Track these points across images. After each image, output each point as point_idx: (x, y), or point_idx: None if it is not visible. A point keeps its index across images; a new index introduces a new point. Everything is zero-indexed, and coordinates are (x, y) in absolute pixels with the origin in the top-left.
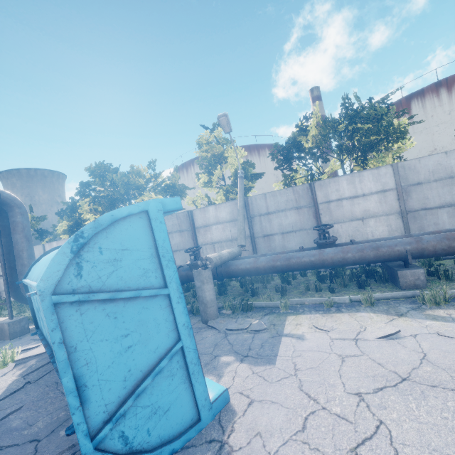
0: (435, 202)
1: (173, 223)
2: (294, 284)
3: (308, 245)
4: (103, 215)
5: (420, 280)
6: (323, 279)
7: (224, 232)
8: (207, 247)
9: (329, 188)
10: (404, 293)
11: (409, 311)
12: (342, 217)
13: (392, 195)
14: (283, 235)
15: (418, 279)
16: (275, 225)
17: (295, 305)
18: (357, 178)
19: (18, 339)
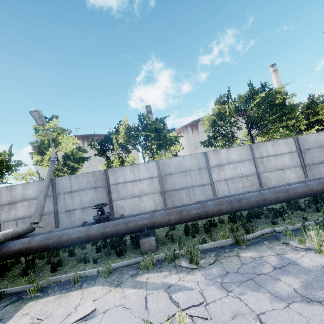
0: (179, 186)
1: None
2: (79, 254)
3: None
4: None
5: (153, 245)
6: (100, 248)
7: (29, 208)
8: (10, 223)
9: (118, 173)
10: (136, 260)
11: (128, 278)
12: (126, 195)
13: (156, 181)
14: (82, 210)
15: (152, 244)
16: (77, 201)
17: (52, 284)
18: (136, 168)
19: None
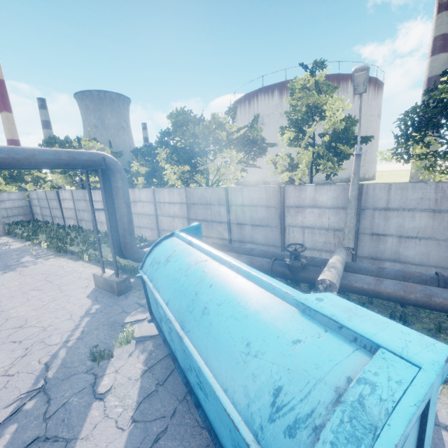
0: None
1: (259, 196)
2: (409, 307)
3: (434, 259)
4: (398, 443)
5: None
6: None
7: (320, 218)
8: (295, 229)
9: None
10: None
11: None
12: None
13: None
14: (400, 239)
15: None
16: (393, 224)
17: None
18: None
19: (124, 297)
